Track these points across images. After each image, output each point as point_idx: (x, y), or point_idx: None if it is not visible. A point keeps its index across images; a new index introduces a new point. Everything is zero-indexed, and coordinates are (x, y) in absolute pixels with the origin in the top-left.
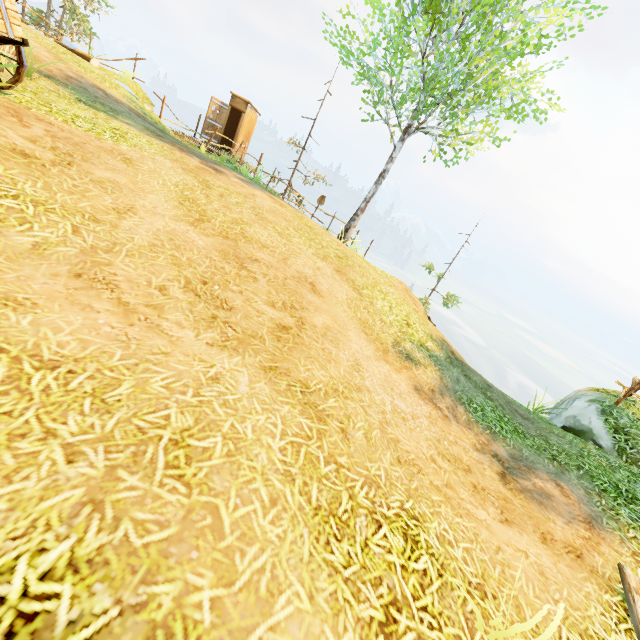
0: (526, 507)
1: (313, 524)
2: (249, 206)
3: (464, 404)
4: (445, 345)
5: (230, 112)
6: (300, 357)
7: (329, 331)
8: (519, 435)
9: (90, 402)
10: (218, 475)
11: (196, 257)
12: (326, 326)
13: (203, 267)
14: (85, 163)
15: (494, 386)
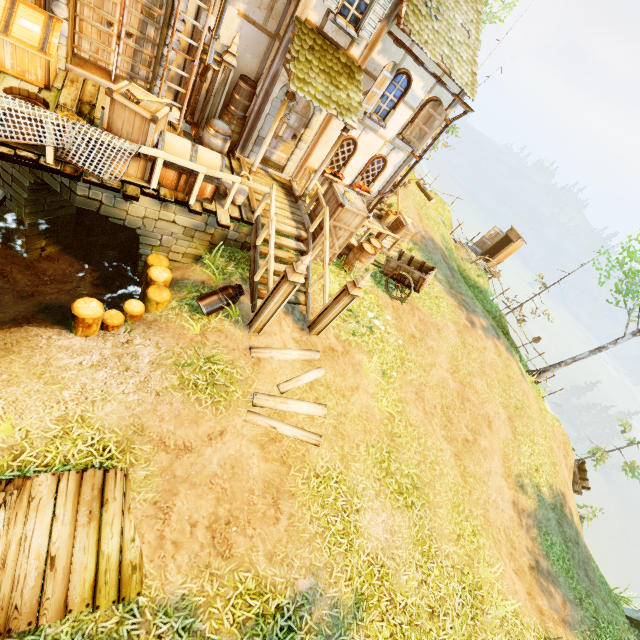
0: (532, 583)
1: (452, 504)
2: (479, 361)
3: (540, 531)
4: (559, 497)
5: (503, 237)
6: (468, 456)
7: (485, 450)
8: (567, 573)
9: (417, 441)
10: (437, 477)
11: (448, 393)
12: (485, 447)
13: (449, 399)
14: (426, 337)
15: (586, 549)
